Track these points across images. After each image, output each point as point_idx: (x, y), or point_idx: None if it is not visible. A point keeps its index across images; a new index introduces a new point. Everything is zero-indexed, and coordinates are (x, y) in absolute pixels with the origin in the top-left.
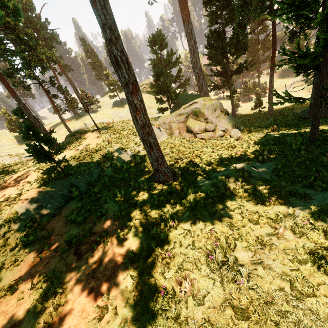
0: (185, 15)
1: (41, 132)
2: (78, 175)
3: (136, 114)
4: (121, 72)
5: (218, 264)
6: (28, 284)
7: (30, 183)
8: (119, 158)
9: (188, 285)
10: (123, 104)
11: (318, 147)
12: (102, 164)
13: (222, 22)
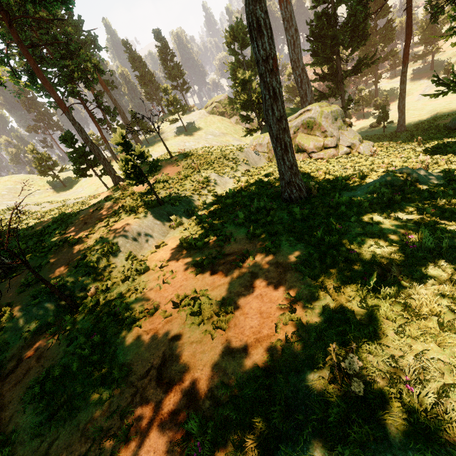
0: None
1: (101, 163)
2: (175, 202)
3: (273, 102)
4: (261, 42)
5: (423, 253)
6: (168, 305)
7: (115, 214)
8: (216, 185)
9: (396, 270)
10: (188, 131)
11: None
12: (199, 191)
13: (332, 0)
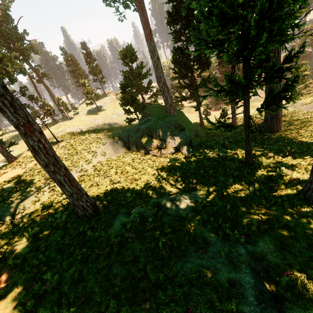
0: (147, 33)
1: None
2: (5, 203)
3: (35, 154)
4: (6, 115)
5: None
6: None
7: None
8: None
9: None
10: (100, 111)
11: (250, 173)
12: (39, 188)
13: (186, 40)
